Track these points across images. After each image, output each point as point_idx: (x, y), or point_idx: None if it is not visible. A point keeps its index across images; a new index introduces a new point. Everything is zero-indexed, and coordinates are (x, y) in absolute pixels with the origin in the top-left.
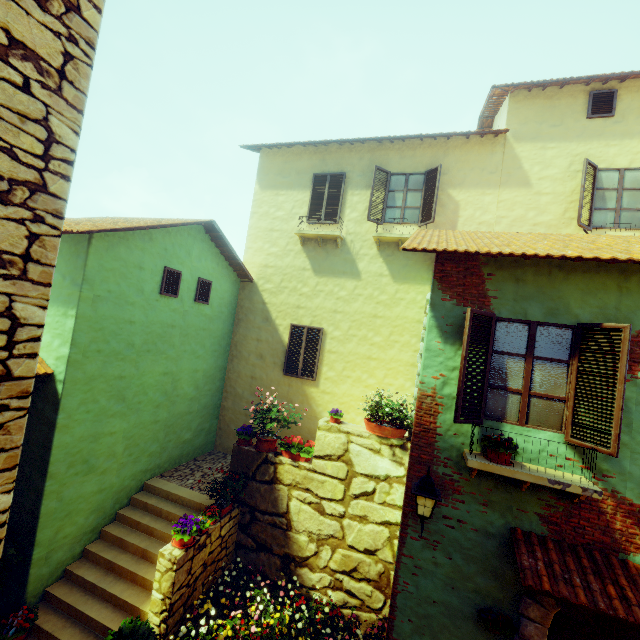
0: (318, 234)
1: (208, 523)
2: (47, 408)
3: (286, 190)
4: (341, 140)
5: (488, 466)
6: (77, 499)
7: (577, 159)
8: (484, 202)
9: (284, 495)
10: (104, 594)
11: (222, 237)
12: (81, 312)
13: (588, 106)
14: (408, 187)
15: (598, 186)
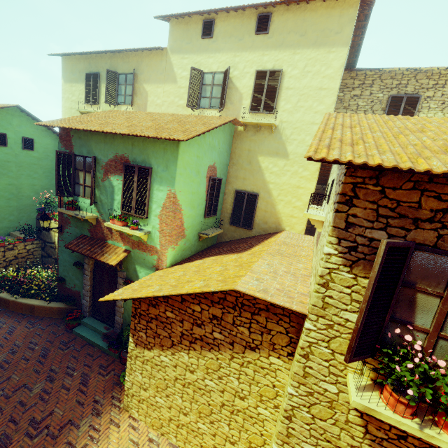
0: (86, 111)
1: (13, 241)
2: None
3: (75, 83)
4: (91, 52)
5: (62, 210)
6: None
7: (196, 66)
8: (158, 92)
9: (53, 235)
10: None
11: (30, 114)
12: None
13: (202, 30)
14: (127, 82)
15: (204, 83)
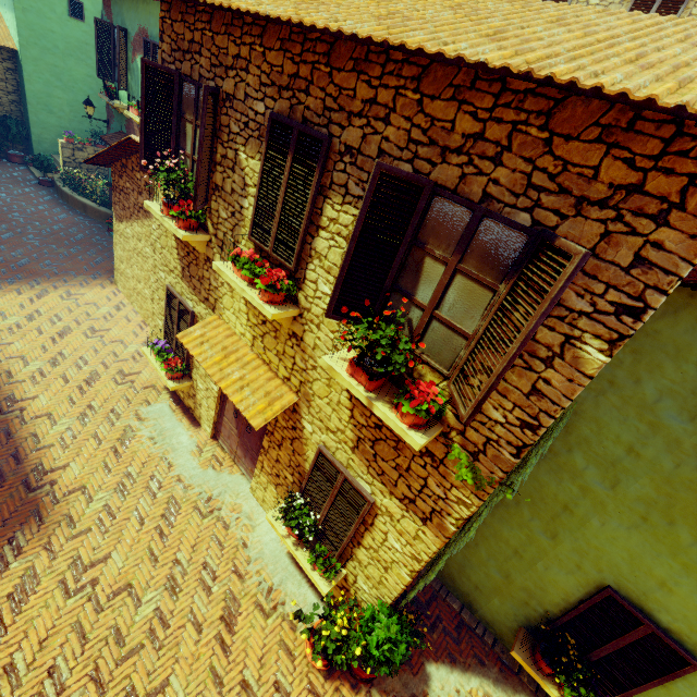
0: None
1: (83, 141)
2: (21, 69)
3: None
4: None
5: (101, 95)
6: (48, 124)
7: None
8: None
9: None
10: (58, 163)
11: None
12: (18, 16)
13: None
14: None
15: None
